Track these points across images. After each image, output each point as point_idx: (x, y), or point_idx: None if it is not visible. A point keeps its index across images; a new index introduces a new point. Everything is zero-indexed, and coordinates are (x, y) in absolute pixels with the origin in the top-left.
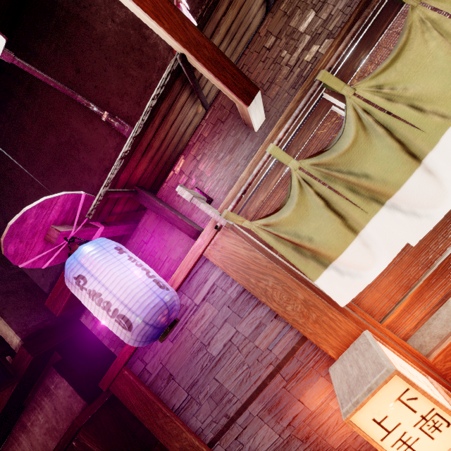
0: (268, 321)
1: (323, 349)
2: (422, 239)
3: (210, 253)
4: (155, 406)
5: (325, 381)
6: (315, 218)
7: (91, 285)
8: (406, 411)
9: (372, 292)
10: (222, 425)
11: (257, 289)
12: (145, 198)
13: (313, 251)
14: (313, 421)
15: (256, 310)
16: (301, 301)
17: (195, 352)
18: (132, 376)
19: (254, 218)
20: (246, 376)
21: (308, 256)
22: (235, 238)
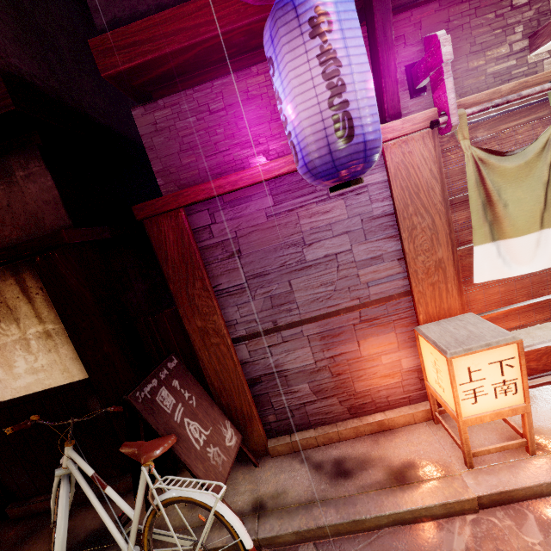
0: (389, 259)
1: (417, 311)
2: (549, 274)
3: (392, 148)
4: (198, 272)
5: (394, 338)
6: (526, 188)
7: (334, 41)
8: (496, 372)
9: (479, 292)
10: (262, 329)
11: (408, 221)
12: (385, 8)
13: (496, 219)
14: (355, 364)
15: (386, 241)
16: (437, 259)
17: (287, 244)
18: (188, 224)
19: (447, 151)
20: (325, 297)
21: (488, 220)
22: (431, 153)
